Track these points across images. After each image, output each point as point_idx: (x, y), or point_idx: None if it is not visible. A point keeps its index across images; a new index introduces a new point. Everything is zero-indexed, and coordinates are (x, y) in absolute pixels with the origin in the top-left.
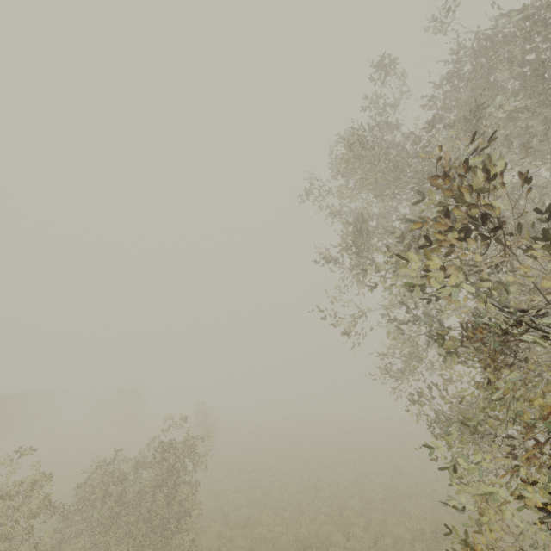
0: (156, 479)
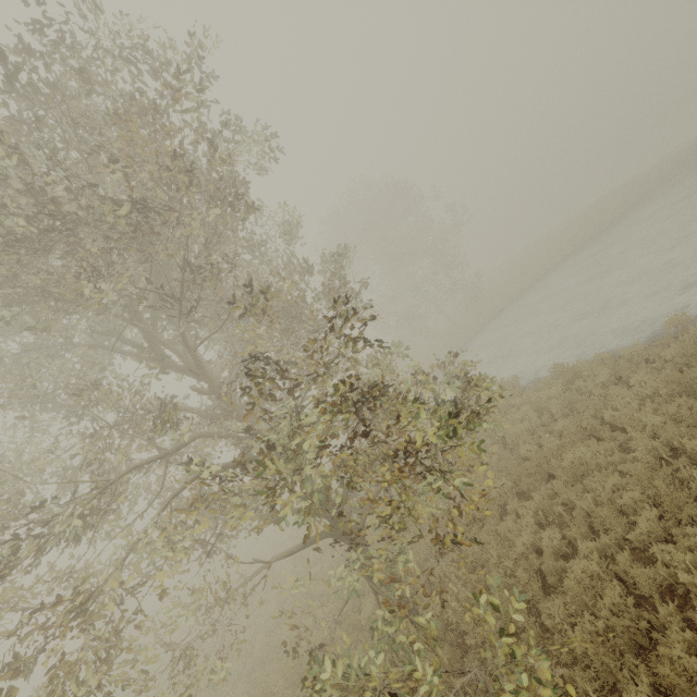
0: None
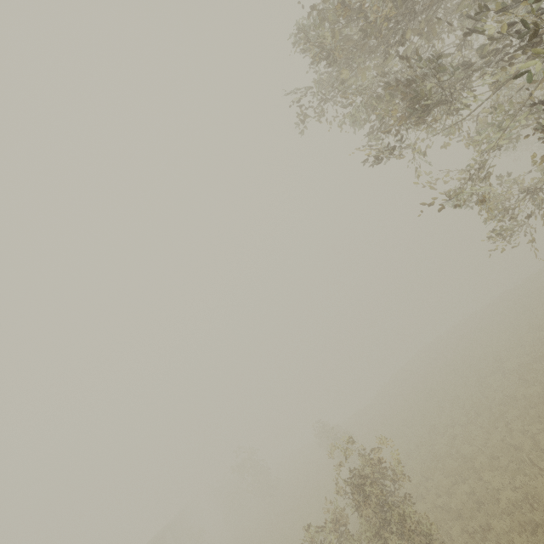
0: (371, 528)
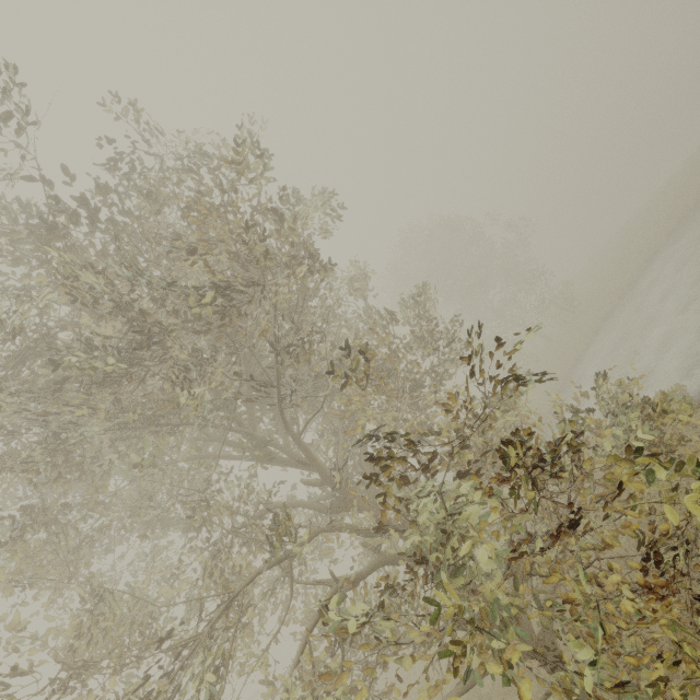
0: None
